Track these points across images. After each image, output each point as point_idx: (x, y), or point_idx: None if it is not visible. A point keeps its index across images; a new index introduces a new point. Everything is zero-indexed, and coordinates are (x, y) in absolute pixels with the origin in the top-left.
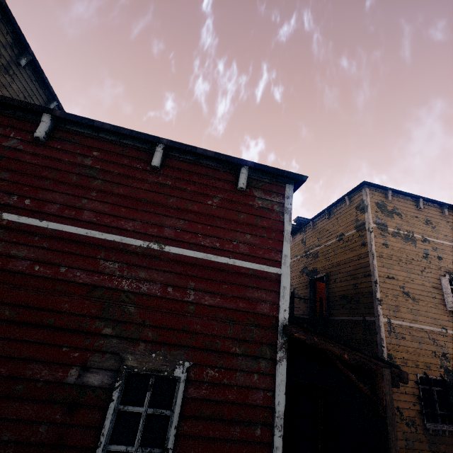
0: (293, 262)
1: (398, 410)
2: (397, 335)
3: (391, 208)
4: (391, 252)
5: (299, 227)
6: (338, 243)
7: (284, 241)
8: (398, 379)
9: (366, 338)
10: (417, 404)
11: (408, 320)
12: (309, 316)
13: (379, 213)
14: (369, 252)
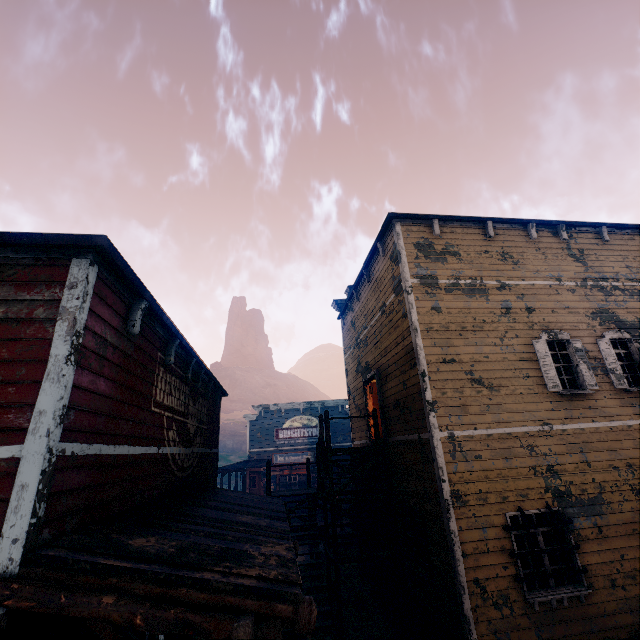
0: (348, 358)
1: (477, 585)
2: (467, 456)
3: (442, 247)
4: (447, 318)
5: (345, 303)
6: (382, 318)
7: (43, 380)
8: (277, 634)
9: (424, 469)
10: (510, 565)
11: (484, 424)
12: (370, 438)
13: (421, 259)
14: (411, 326)
